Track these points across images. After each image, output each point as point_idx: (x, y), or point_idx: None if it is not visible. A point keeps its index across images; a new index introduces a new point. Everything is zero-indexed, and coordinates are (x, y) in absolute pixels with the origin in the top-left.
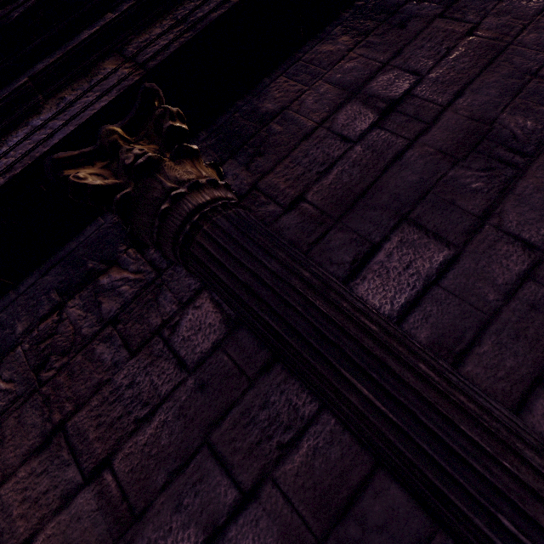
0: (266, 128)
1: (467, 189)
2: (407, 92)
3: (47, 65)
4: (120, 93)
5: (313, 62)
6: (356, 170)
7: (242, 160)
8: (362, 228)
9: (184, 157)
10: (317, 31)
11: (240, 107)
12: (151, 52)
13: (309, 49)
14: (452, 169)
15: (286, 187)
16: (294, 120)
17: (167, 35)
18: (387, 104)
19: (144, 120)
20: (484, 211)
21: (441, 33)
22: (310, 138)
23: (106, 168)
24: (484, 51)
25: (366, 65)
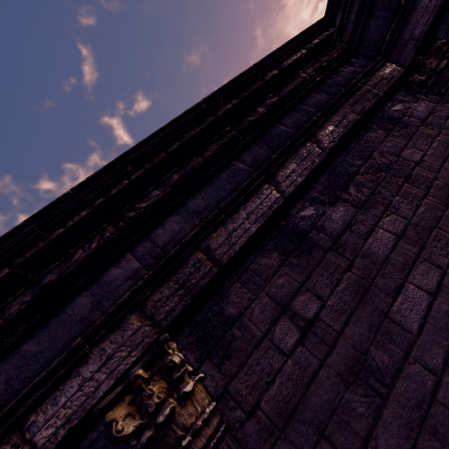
0: (230, 332)
1: (356, 412)
2: (316, 315)
3: (94, 326)
4: (144, 349)
5: (257, 272)
6: (290, 384)
7: (216, 361)
8: (297, 441)
9: (186, 398)
10: (258, 244)
11: (212, 307)
12: (164, 312)
13: (254, 259)
14: (347, 392)
15: (246, 393)
16: (248, 327)
17: (173, 296)
18: (305, 324)
19: (157, 358)
20: (366, 434)
21: (332, 265)
22: (260, 347)
23: (132, 403)
24: (357, 287)
25: (290, 283)
